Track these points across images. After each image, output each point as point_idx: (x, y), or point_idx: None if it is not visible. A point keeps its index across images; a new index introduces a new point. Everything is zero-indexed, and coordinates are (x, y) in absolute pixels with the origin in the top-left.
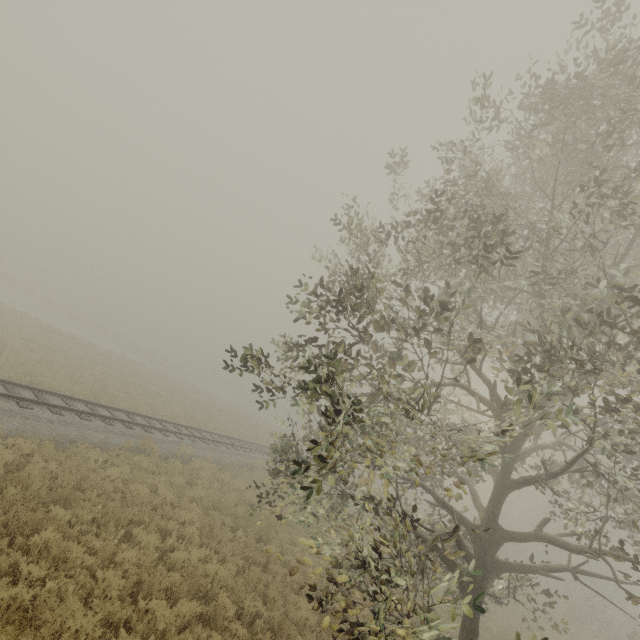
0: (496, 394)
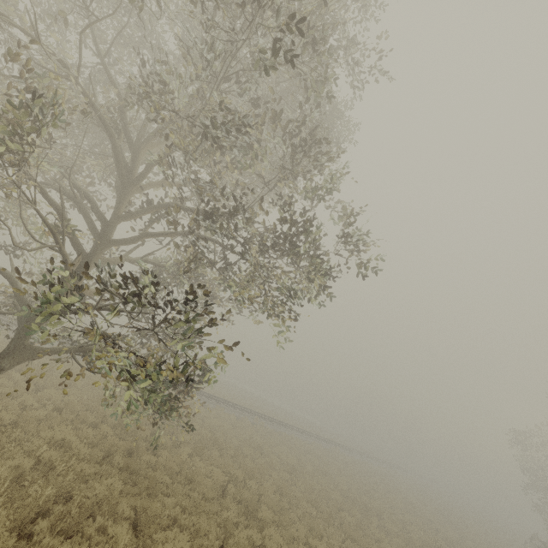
0: (77, 188)
